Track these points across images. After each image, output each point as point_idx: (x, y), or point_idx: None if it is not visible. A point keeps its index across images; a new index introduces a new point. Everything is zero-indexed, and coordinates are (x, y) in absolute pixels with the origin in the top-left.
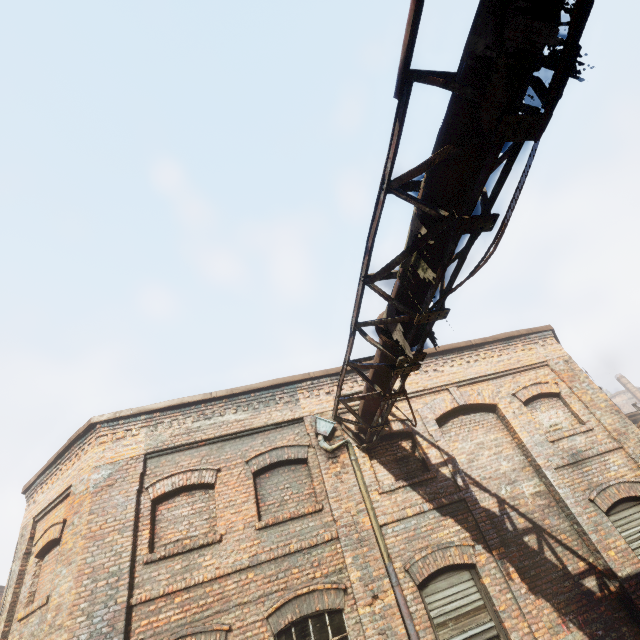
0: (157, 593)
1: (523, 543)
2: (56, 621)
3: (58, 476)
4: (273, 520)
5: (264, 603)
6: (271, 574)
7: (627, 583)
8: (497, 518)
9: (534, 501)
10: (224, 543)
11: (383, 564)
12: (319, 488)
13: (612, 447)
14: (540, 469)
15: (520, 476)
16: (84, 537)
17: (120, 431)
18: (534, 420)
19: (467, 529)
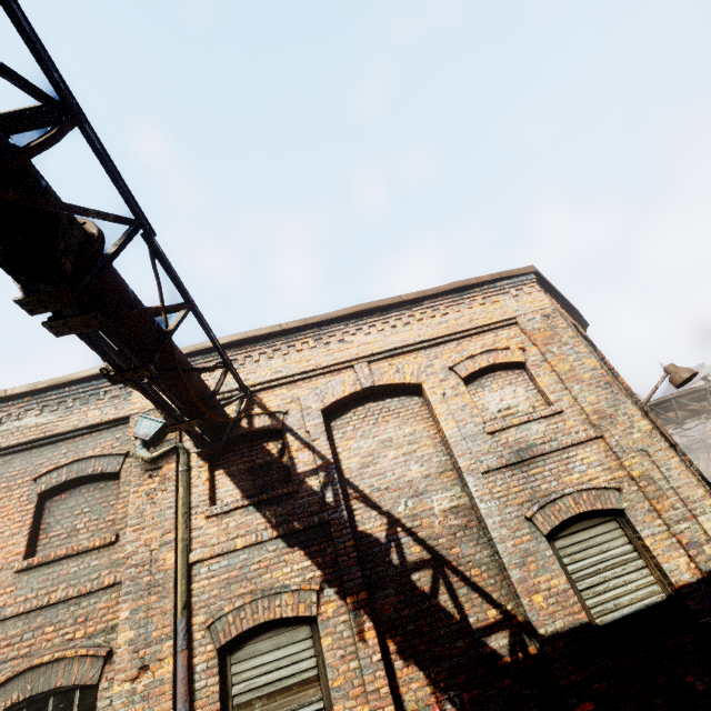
0: None
1: (409, 583)
2: None
3: None
4: (40, 559)
5: None
6: (14, 634)
7: (550, 645)
8: (380, 547)
9: (445, 520)
10: None
11: (172, 620)
12: (122, 512)
13: (585, 437)
14: (462, 474)
15: (434, 485)
16: None
17: None
18: (473, 403)
19: (320, 565)
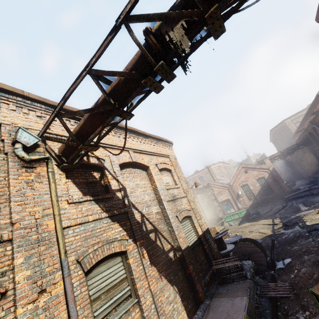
0: None
1: (149, 237)
2: None
3: None
4: None
5: None
6: None
7: (184, 252)
8: (139, 224)
9: (156, 216)
10: None
11: (59, 259)
12: None
13: (184, 196)
14: (161, 201)
15: (152, 204)
16: None
17: None
18: (162, 178)
19: (125, 230)
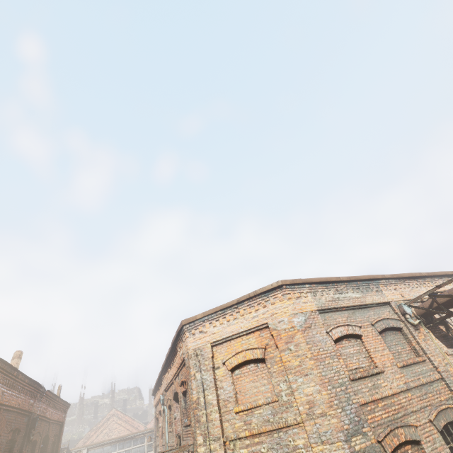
0: (368, 399)
1: None
2: (314, 411)
3: (236, 316)
4: (405, 363)
5: (424, 412)
6: (419, 395)
7: None
8: None
9: None
10: (385, 373)
11: None
12: (417, 347)
13: None
14: None
15: None
16: (312, 358)
17: (296, 292)
18: None
19: None
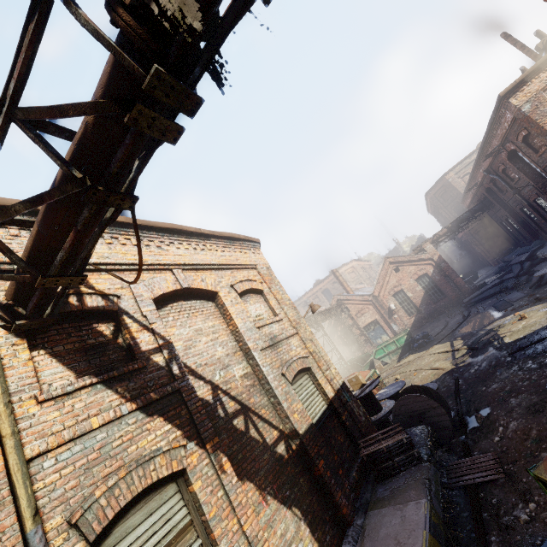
0: None
1: (233, 427)
2: None
3: None
4: None
5: None
6: None
7: (305, 438)
8: (210, 406)
9: (243, 383)
10: None
11: (18, 536)
12: None
13: (293, 333)
14: (250, 351)
15: (233, 360)
16: None
17: None
18: (246, 309)
19: (179, 426)
